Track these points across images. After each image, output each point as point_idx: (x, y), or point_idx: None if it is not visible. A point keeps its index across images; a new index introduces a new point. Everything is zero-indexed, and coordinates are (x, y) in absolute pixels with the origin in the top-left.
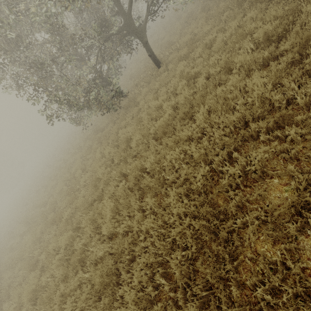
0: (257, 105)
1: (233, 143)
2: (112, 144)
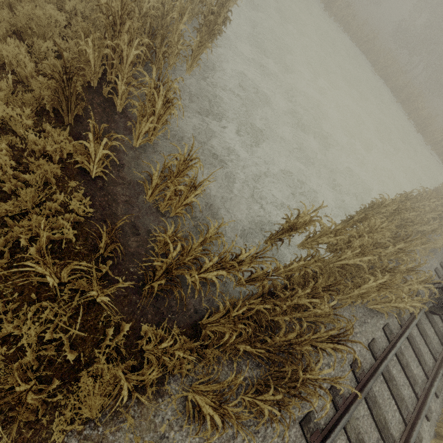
0: None
1: None
2: None
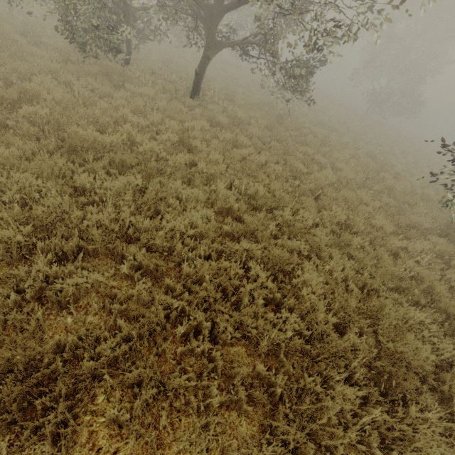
0: (161, 234)
1: (100, 243)
2: (4, 71)
